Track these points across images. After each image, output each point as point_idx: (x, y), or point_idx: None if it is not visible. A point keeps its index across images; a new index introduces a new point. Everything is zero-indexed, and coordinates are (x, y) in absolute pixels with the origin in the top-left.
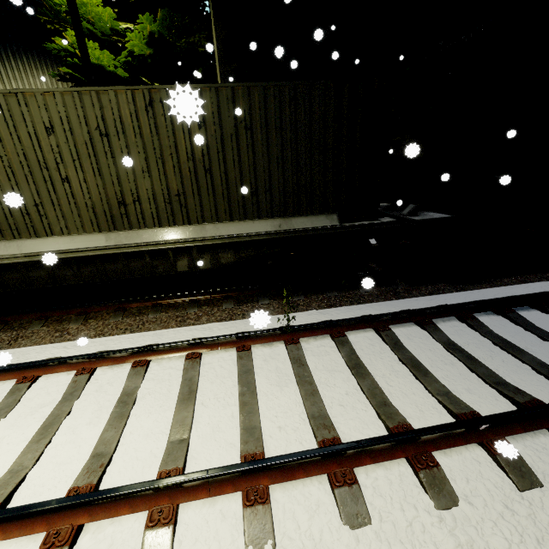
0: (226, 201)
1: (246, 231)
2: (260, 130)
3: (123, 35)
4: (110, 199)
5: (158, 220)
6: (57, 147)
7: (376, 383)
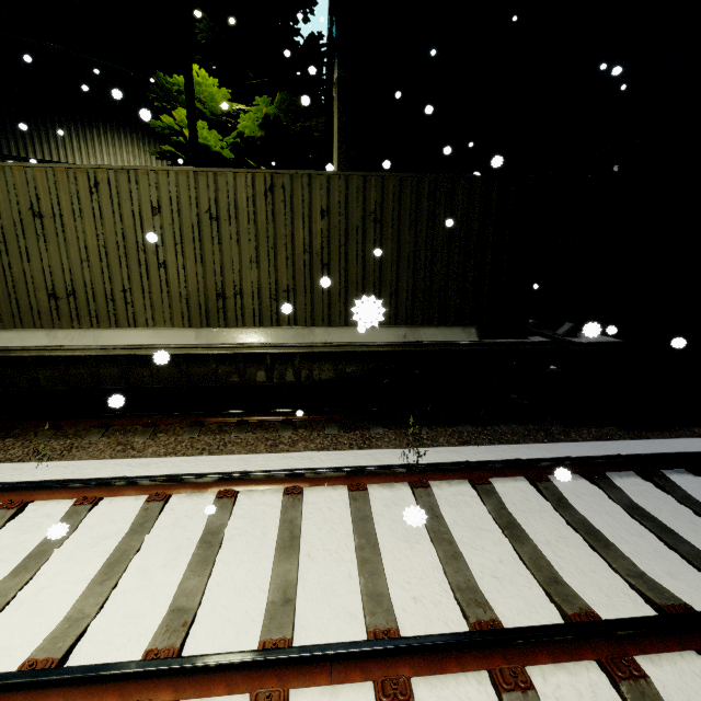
0: (342, 302)
1: (363, 339)
2: (391, 224)
3: (234, 116)
4: (208, 290)
5: (259, 319)
6: (160, 229)
7: (539, 550)
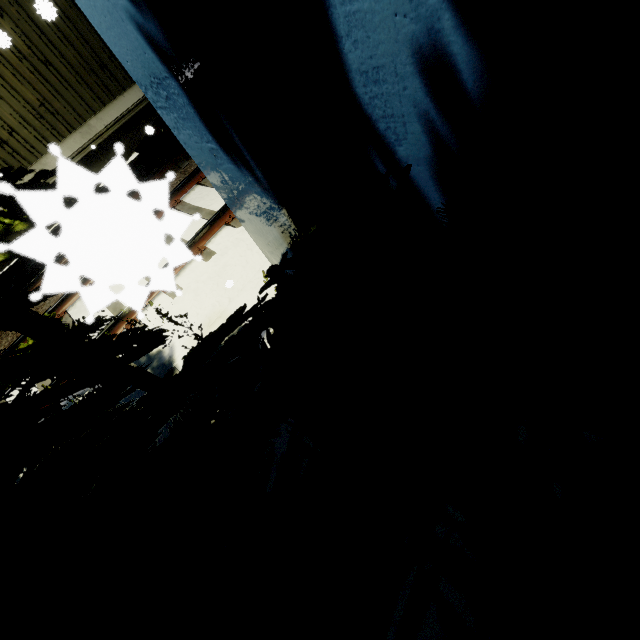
0: (85, 88)
1: (125, 107)
2: None
3: None
4: None
5: (46, 142)
6: None
7: None
